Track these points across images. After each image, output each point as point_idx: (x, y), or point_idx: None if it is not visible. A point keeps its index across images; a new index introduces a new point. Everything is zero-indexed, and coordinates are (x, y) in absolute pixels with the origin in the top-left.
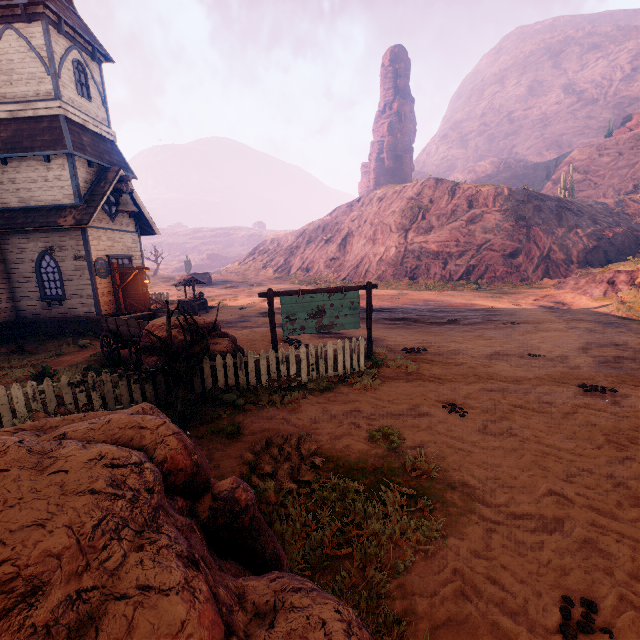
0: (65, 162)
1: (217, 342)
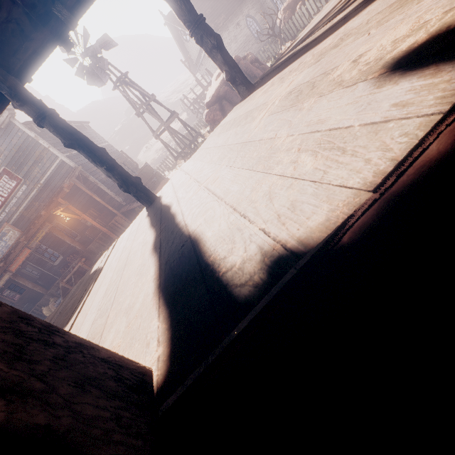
0: None
1: (297, 7)
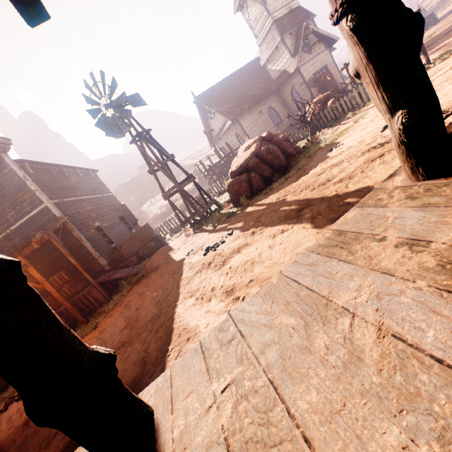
0: (281, 44)
1: (328, 102)
